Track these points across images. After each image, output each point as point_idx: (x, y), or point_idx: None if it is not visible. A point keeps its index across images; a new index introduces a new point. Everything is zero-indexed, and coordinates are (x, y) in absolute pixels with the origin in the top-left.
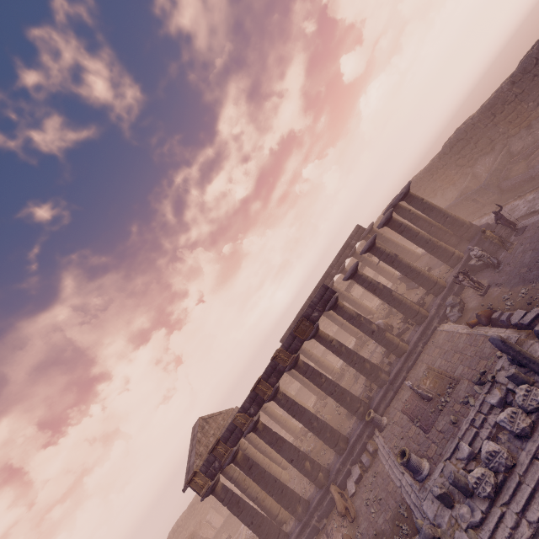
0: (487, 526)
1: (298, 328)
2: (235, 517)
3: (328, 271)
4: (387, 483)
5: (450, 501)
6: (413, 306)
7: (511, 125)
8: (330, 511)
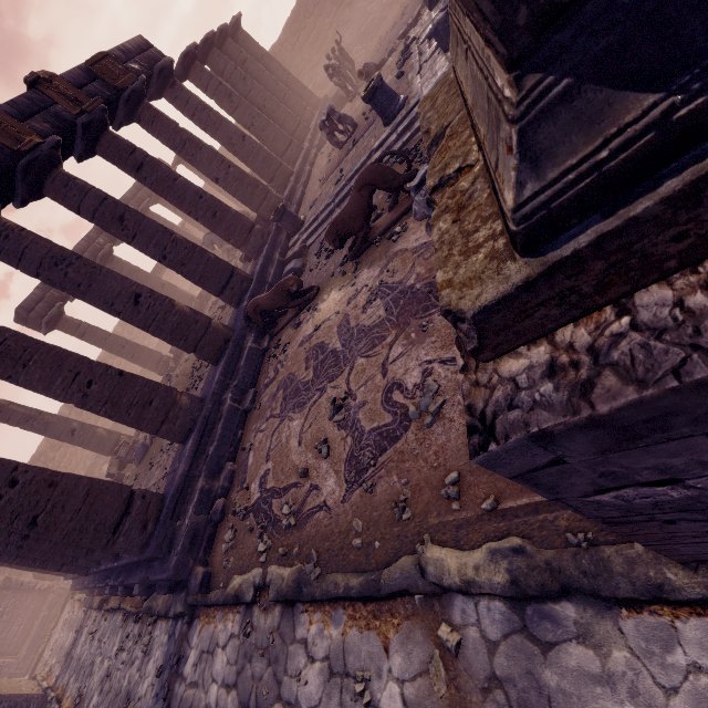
0: None
1: (99, 64)
2: None
3: None
4: None
5: None
6: (284, 131)
7: (314, 49)
8: (257, 375)
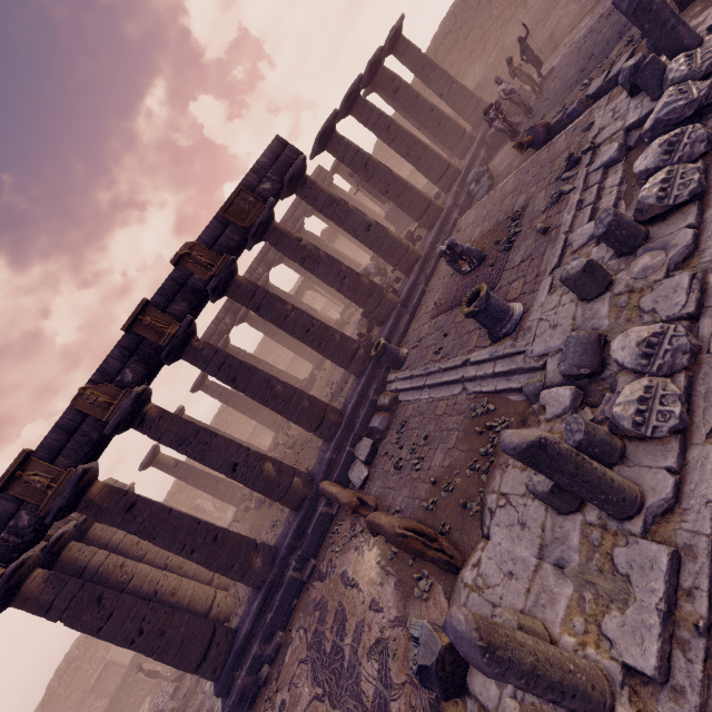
0: (711, 239)
1: (232, 207)
2: (122, 707)
3: None
4: (434, 409)
5: (605, 274)
6: (423, 193)
7: (507, 1)
8: (321, 541)
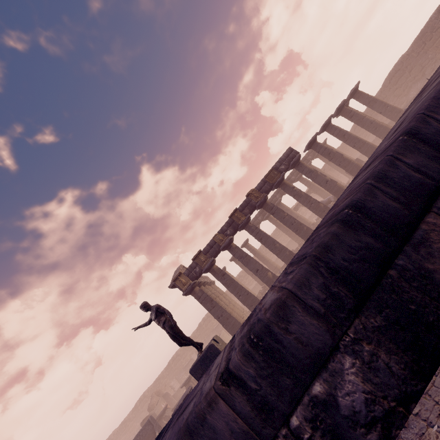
0: None
1: (268, 176)
2: None
3: (289, 177)
4: None
5: None
6: (359, 165)
7: (438, 50)
8: None
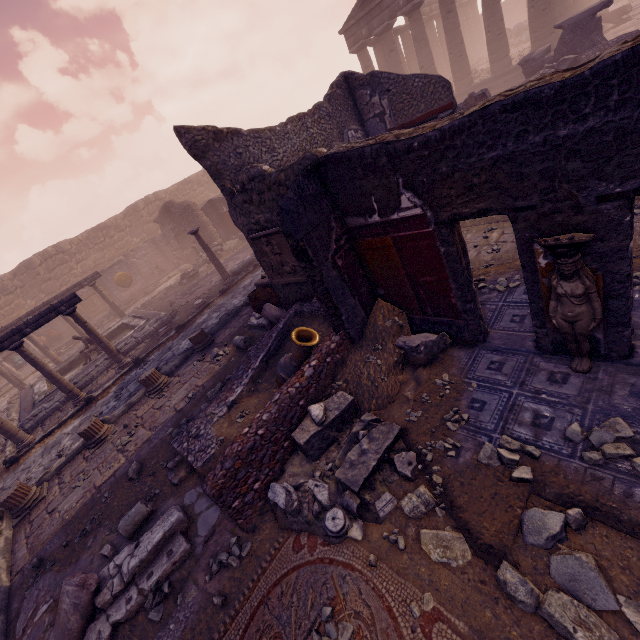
0: None
1: None
2: None
3: None
4: None
5: None
6: None
7: None
8: None
